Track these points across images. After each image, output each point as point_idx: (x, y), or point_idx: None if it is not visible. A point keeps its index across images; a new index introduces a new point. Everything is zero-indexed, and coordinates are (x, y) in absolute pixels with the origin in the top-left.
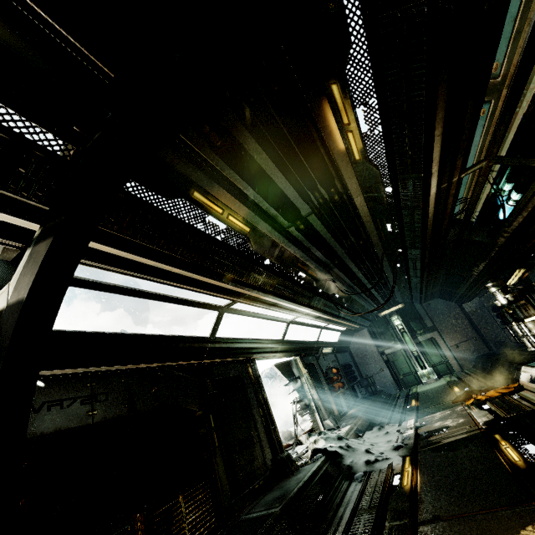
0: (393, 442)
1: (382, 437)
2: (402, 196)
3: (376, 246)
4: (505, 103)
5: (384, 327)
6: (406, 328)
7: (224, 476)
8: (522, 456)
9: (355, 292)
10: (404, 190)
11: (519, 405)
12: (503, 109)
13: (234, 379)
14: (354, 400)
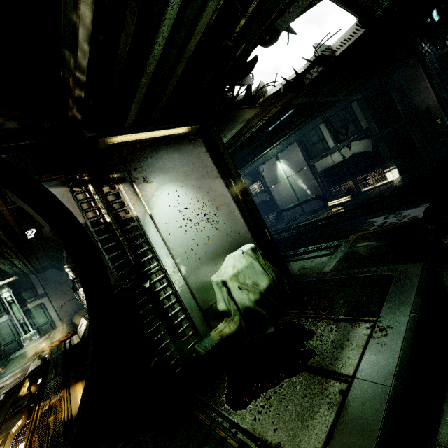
0: None
1: None
2: None
3: None
4: None
5: None
6: (17, 298)
7: None
8: (26, 390)
9: None
10: None
11: (63, 347)
12: None
13: None
14: None
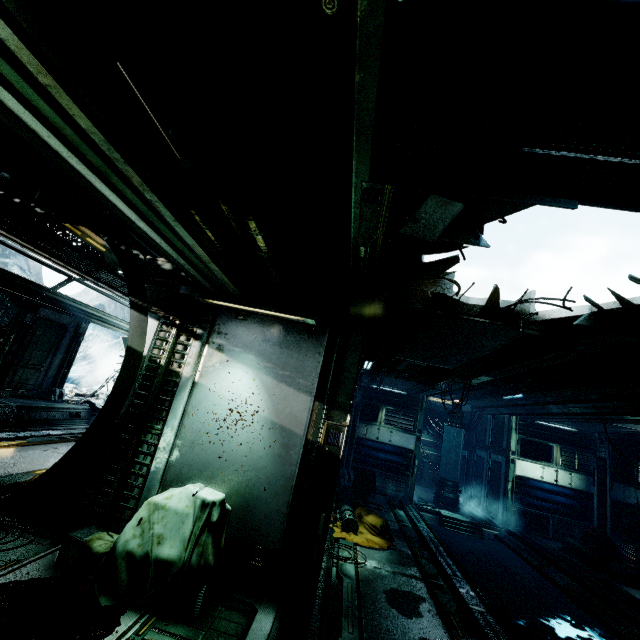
0: None
1: None
2: None
3: None
4: None
5: None
6: None
7: None
8: None
9: None
10: None
11: None
12: None
13: (58, 325)
14: None
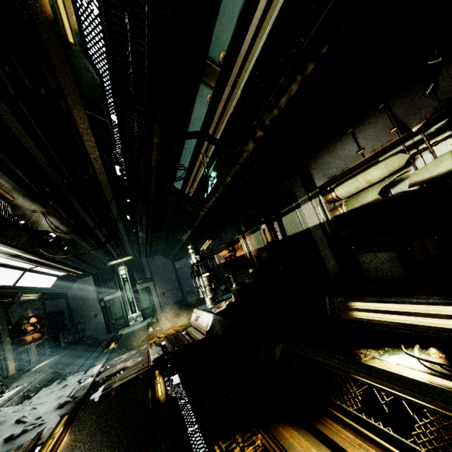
0: (64, 397)
1: (56, 393)
2: (128, 132)
3: (105, 188)
4: (219, 76)
5: (110, 275)
6: (130, 277)
7: None
8: (165, 390)
9: (83, 236)
10: (130, 125)
11: (183, 339)
12: (218, 82)
13: None
14: (51, 351)
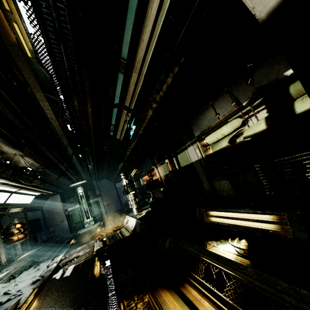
0: (37, 277)
1: (32, 274)
2: (71, 105)
3: (62, 138)
4: (125, 72)
5: (71, 193)
6: (85, 194)
7: None
8: (99, 270)
9: (51, 168)
10: (72, 101)
11: (117, 236)
12: (124, 76)
13: None
14: (31, 246)
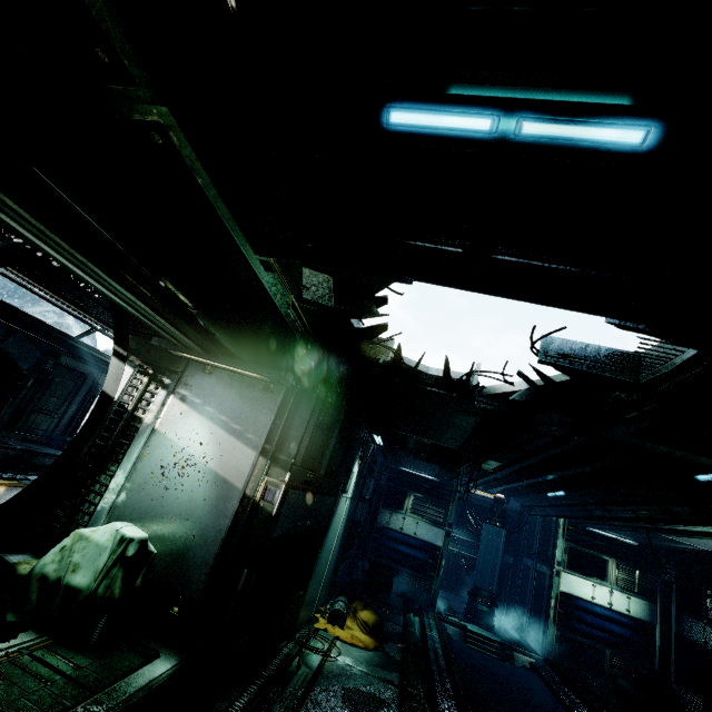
0: None
1: None
2: None
3: None
4: None
5: None
6: None
7: (10, 414)
8: None
9: None
10: None
11: None
12: None
13: (78, 373)
14: None
